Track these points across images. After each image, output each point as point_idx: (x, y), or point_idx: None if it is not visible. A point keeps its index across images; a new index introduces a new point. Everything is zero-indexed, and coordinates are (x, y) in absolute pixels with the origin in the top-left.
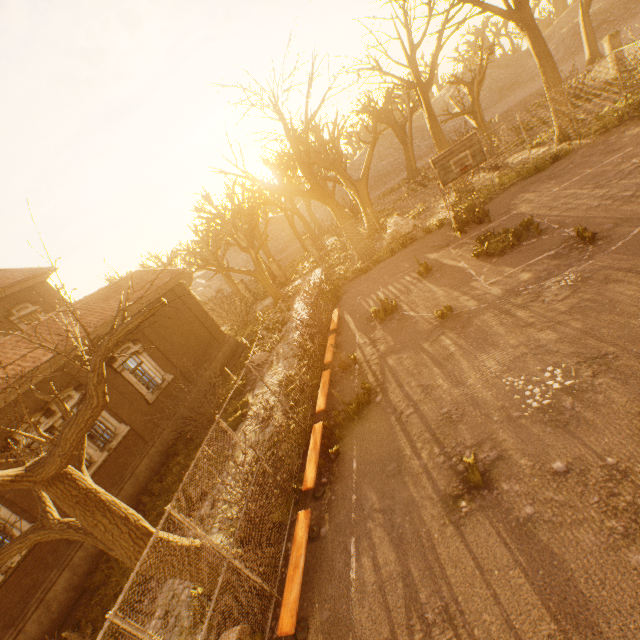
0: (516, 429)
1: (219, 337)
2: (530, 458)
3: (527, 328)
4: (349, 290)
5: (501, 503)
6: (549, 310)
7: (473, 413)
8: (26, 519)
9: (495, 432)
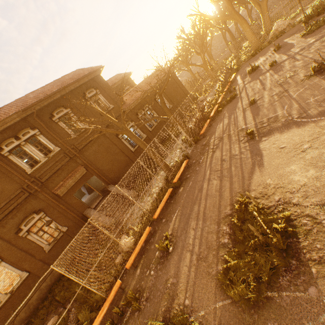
0: (270, 90)
1: (187, 94)
2: (268, 95)
3: (295, 62)
4: (243, 66)
5: (255, 105)
6: (307, 53)
7: (261, 91)
8: (142, 133)
9: (264, 93)
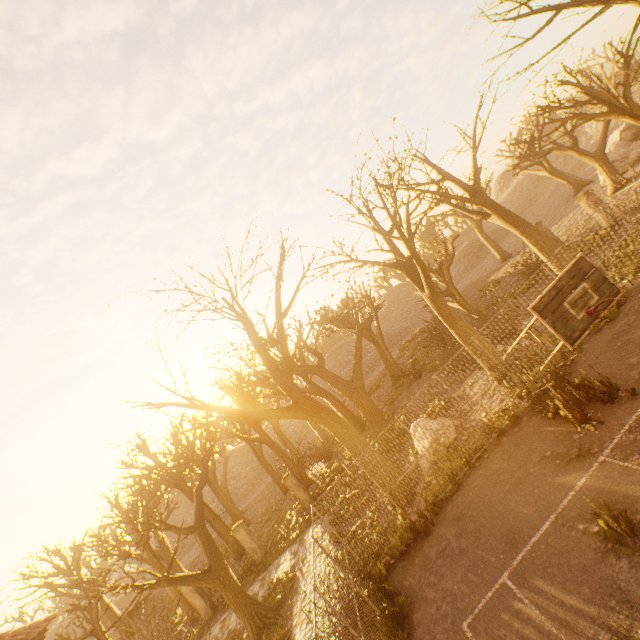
0: None
1: None
2: None
3: None
4: (416, 589)
5: None
6: None
7: None
8: None
9: None
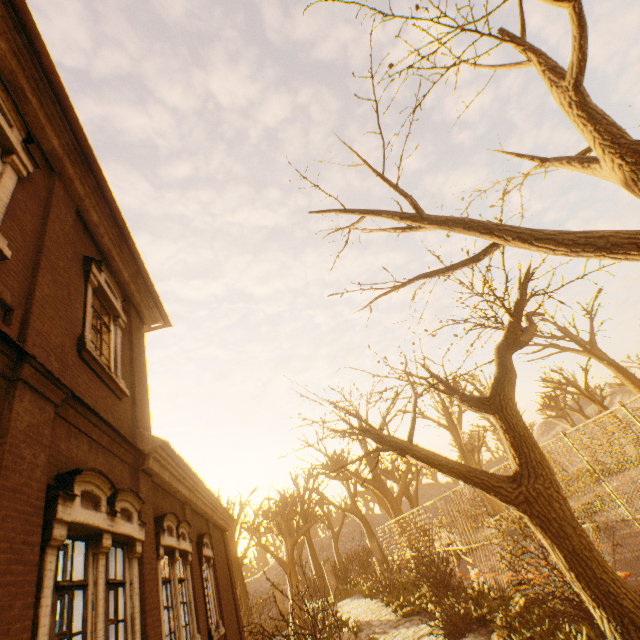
0: None
1: (243, 634)
2: None
3: None
4: None
5: None
6: None
7: None
8: None
9: None
